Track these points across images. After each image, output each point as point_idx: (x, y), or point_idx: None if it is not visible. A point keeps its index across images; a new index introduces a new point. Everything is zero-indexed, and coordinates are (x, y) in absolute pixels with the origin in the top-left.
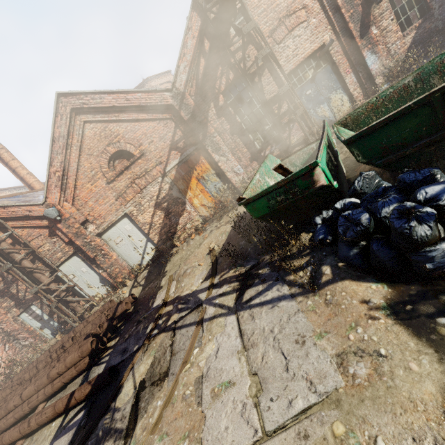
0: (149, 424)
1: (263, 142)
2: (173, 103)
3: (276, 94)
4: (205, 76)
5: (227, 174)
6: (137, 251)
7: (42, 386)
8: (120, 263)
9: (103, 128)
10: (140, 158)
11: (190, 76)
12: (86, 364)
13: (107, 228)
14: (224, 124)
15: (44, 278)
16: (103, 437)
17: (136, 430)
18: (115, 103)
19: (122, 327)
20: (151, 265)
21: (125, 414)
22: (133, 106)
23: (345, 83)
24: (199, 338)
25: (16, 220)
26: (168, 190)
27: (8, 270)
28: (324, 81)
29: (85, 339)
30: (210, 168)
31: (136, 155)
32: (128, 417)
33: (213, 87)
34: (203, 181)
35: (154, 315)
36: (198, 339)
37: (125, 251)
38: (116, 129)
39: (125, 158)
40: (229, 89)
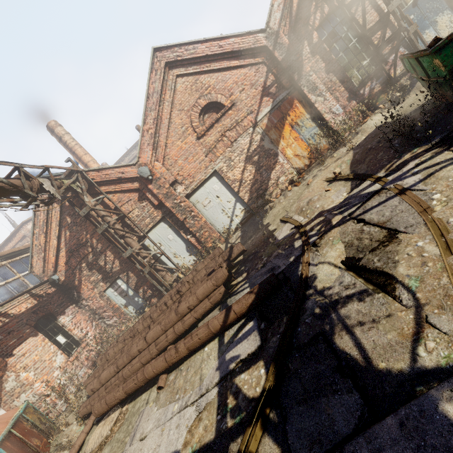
0: (429, 257)
1: (360, 79)
2: (267, 44)
3: (376, 22)
4: (298, 13)
5: (325, 115)
6: (225, 213)
7: (169, 325)
8: (210, 225)
9: (194, 81)
10: (230, 109)
11: (284, 14)
12: (221, 294)
13: (195, 189)
14: (318, 62)
15: (135, 244)
16: (327, 310)
17: (400, 274)
18: (208, 52)
19: (242, 268)
20: (242, 227)
21: (349, 283)
22: (226, 52)
23: (452, 2)
24: (424, 194)
25: (108, 185)
26: (259, 141)
27: (104, 231)
28: (428, 3)
29: (209, 275)
30: (304, 112)
31: (227, 105)
32: (360, 282)
33: (307, 25)
34: (297, 128)
35: (291, 238)
36: (422, 195)
37: (213, 214)
38: (207, 81)
39: (214, 112)
40: (322, 26)
